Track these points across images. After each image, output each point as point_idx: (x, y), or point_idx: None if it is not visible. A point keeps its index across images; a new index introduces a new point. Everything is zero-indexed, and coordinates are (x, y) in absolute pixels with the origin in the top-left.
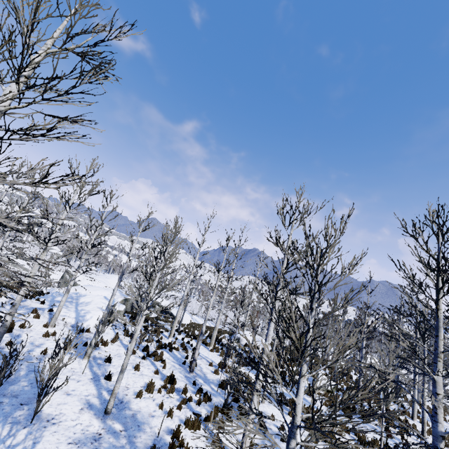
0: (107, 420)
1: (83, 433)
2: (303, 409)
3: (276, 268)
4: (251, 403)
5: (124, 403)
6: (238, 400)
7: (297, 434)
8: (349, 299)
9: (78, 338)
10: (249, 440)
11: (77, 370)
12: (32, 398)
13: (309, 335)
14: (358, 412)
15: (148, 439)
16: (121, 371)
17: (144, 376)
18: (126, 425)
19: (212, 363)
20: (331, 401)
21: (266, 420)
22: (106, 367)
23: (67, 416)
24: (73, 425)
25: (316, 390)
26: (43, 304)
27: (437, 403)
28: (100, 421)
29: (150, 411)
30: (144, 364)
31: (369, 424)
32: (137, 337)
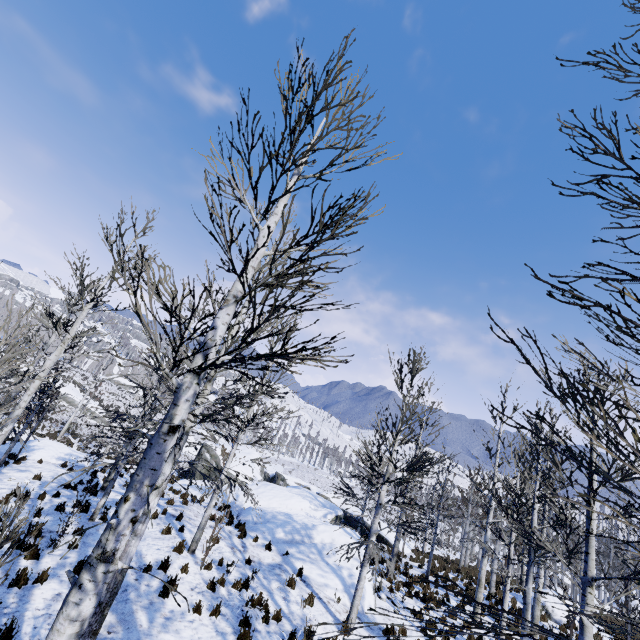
0: None
1: None
2: None
3: None
4: None
5: None
6: None
7: None
8: None
9: None
10: None
11: None
12: None
13: None
14: None
15: None
16: None
17: None
18: None
19: None
20: None
21: None
22: None
23: None
24: None
25: None
26: (270, 550)
27: None
28: None
29: None
30: None
31: None
32: (439, 627)
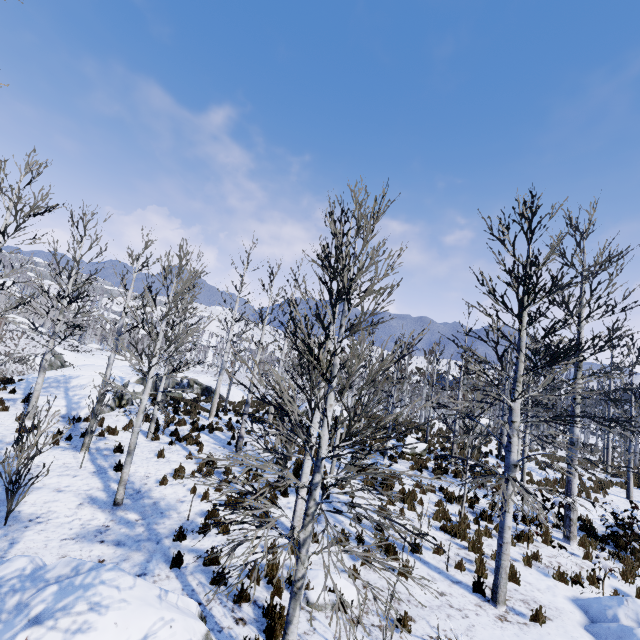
0: (118, 512)
1: (84, 528)
2: (332, 442)
3: (296, 281)
4: (303, 466)
5: (142, 493)
6: (298, 474)
7: (322, 468)
8: (378, 304)
9: (73, 430)
10: (302, 507)
11: (72, 464)
12: (5, 500)
13: (336, 358)
14: (450, 472)
15: (174, 524)
16: (128, 453)
17: (172, 462)
18: (145, 514)
19: (267, 440)
20: (419, 464)
21: (333, 490)
22: (117, 458)
23: (59, 513)
24: (68, 521)
25: (402, 455)
26: (14, 393)
27: (512, 431)
28: (108, 514)
29: (179, 497)
30: (172, 450)
31: (462, 482)
32: (163, 421)
